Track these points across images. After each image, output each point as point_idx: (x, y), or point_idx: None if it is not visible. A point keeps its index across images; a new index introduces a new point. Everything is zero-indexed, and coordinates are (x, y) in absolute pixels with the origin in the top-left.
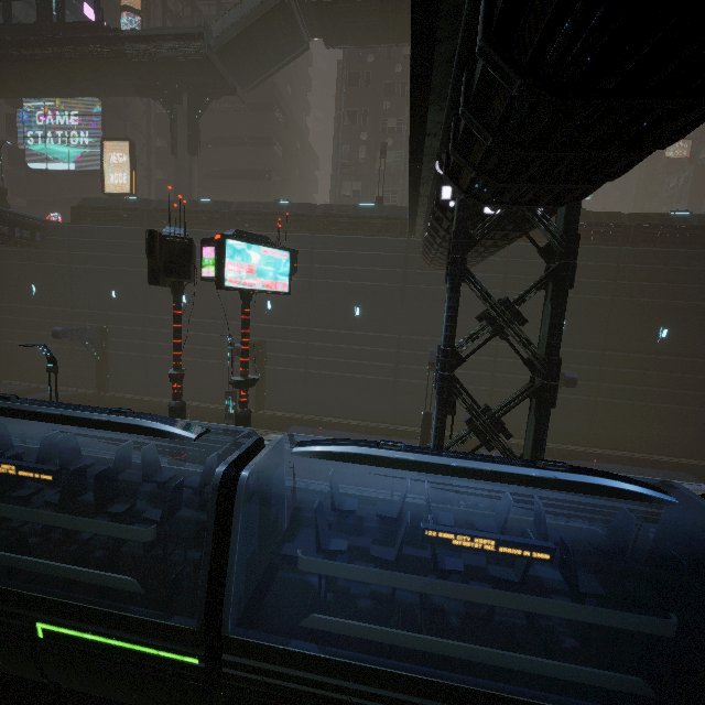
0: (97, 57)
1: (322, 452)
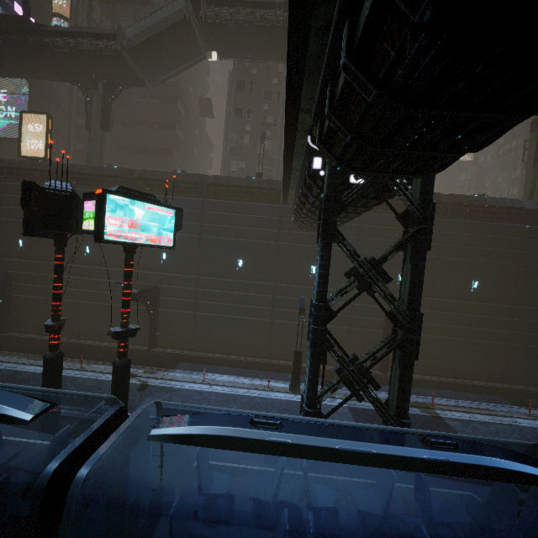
0: (22, 45)
1: (185, 435)
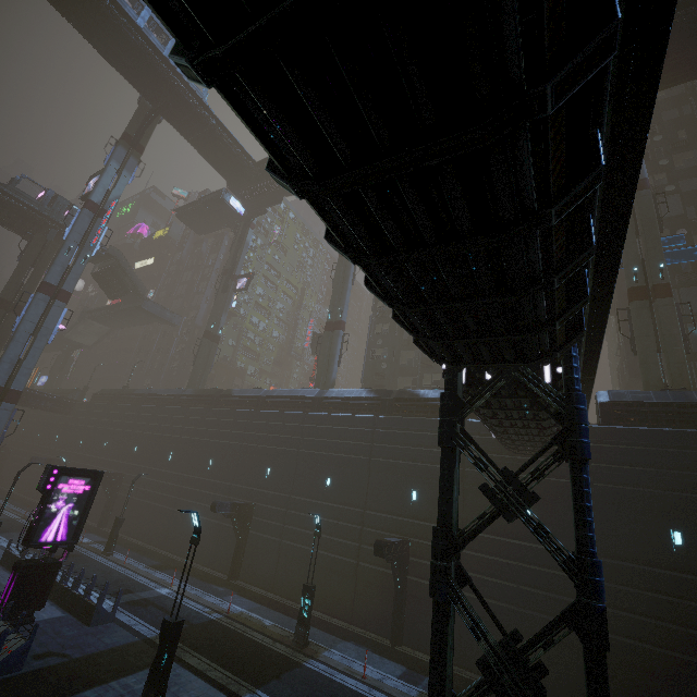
0: None
1: None
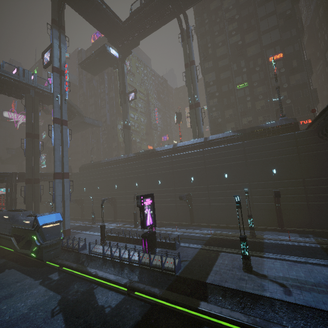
0: None
1: None
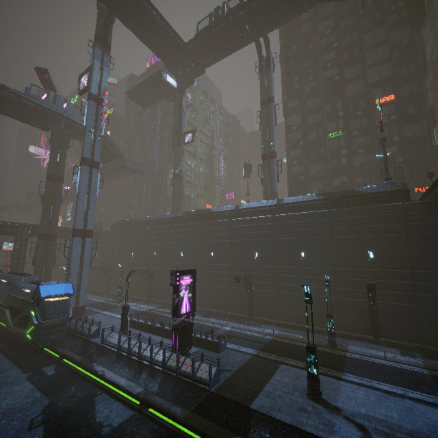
0: None
1: None
